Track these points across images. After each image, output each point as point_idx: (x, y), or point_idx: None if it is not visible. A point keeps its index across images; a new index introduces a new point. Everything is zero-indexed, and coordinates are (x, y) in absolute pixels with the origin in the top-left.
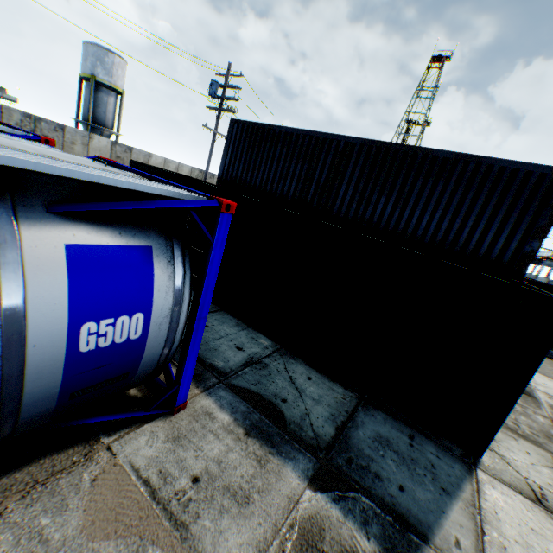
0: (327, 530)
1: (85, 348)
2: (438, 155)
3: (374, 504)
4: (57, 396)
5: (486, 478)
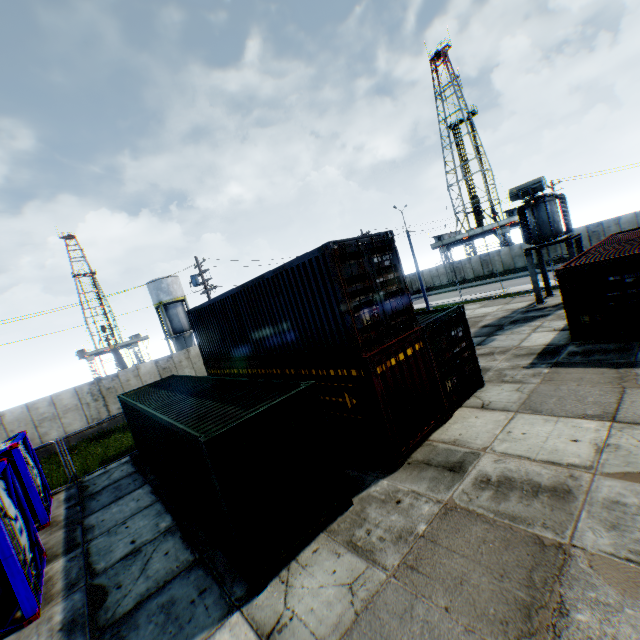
0: None
1: None
2: (267, 277)
3: None
4: None
5: (235, 619)
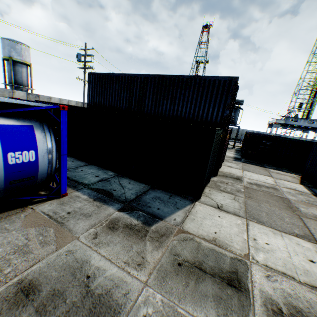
0: (121, 220)
1: (12, 162)
2: (184, 77)
3: (144, 213)
4: (4, 181)
5: (199, 204)
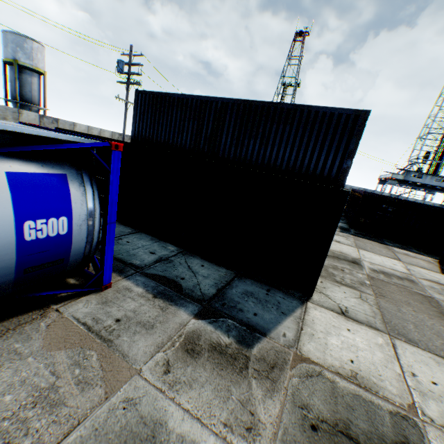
0: (203, 336)
1: (29, 238)
2: (284, 107)
3: (236, 322)
4: (15, 270)
5: (313, 306)
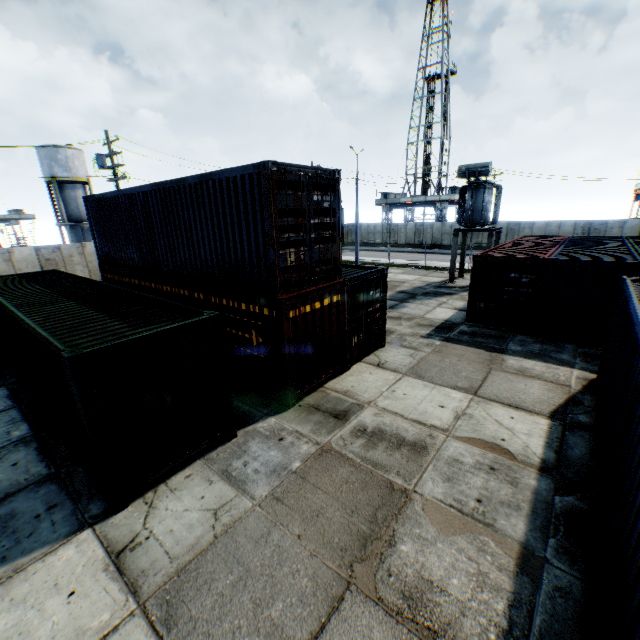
0: None
1: None
2: (190, 182)
3: None
4: None
5: (86, 537)
